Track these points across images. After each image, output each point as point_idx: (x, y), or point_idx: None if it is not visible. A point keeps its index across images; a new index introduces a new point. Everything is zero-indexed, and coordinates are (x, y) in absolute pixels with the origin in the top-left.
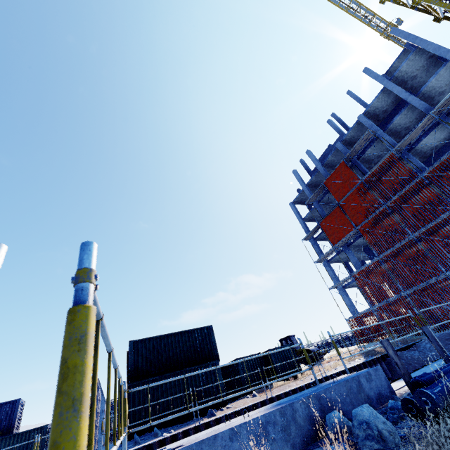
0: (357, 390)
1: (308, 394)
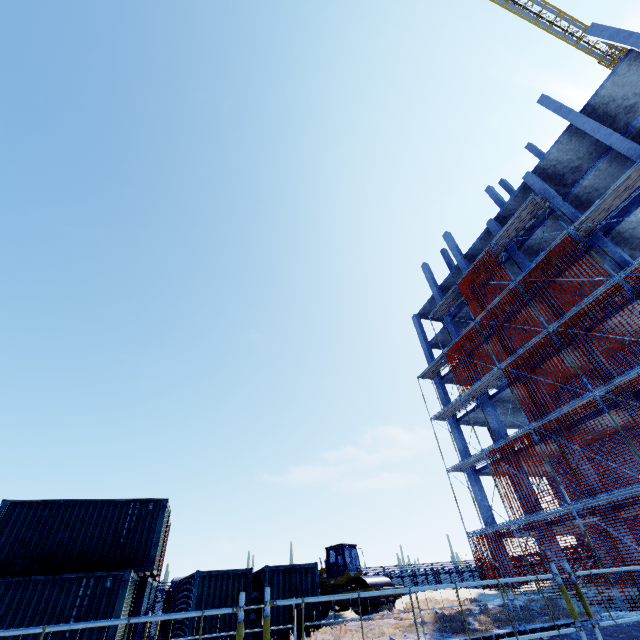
0: None
1: None
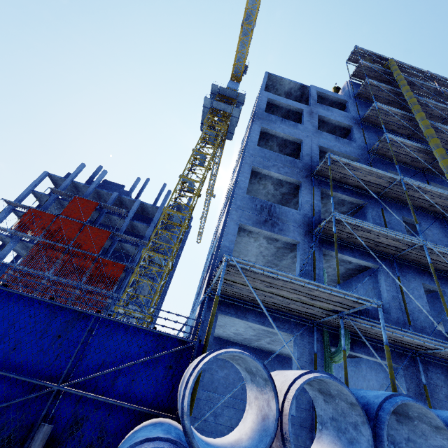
0: None
1: None
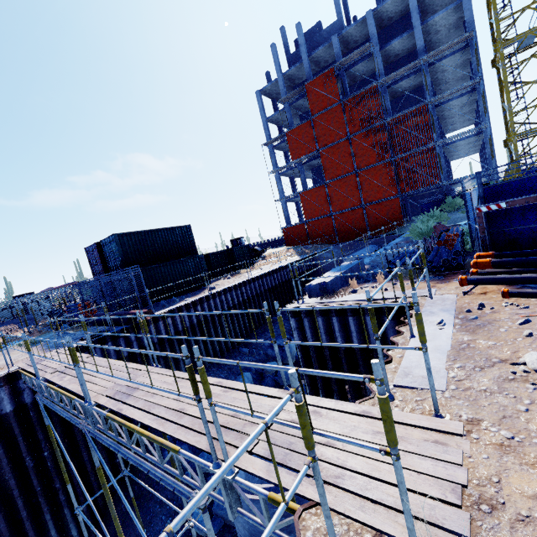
0: (358, 267)
1: (348, 268)
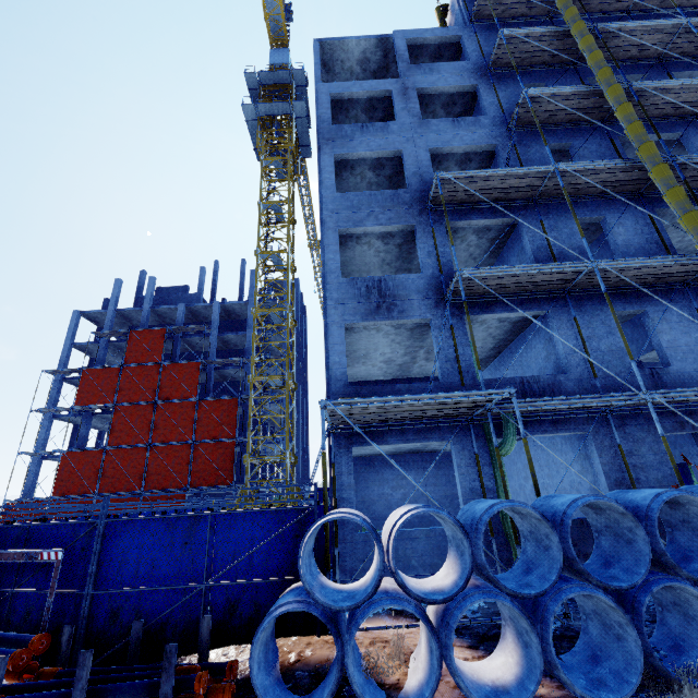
0: None
1: None
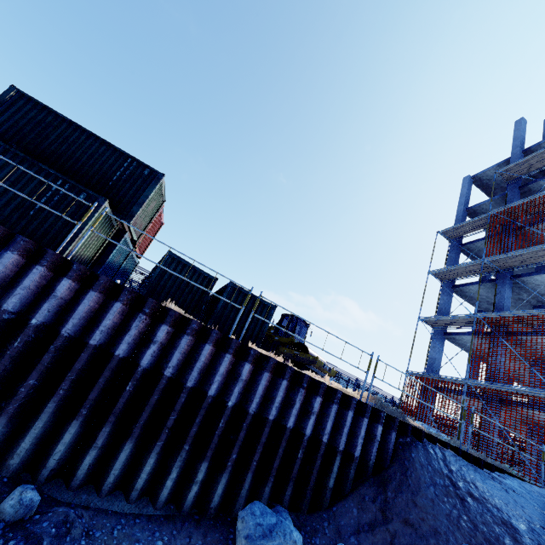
0: None
1: None
